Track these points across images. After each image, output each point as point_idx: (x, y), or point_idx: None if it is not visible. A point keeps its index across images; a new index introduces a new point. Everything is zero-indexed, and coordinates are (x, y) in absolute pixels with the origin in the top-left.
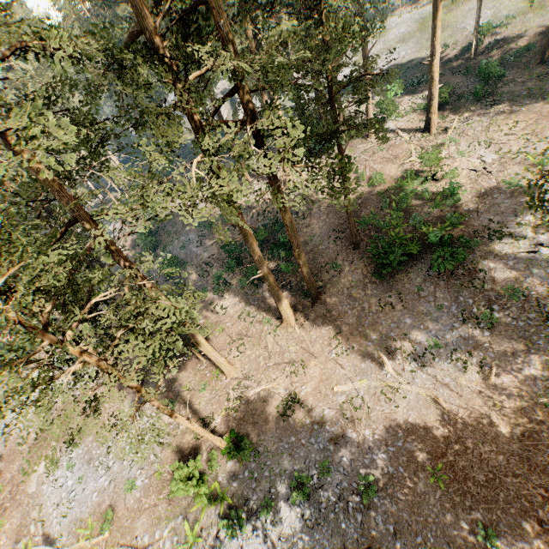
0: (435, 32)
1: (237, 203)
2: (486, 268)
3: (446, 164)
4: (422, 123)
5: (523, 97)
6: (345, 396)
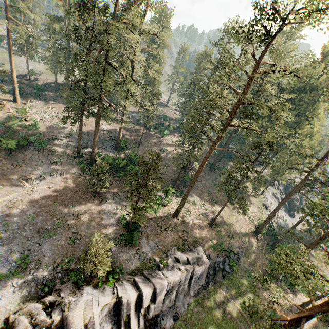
0: (12, 63)
1: None
2: (55, 148)
3: (29, 116)
4: (11, 98)
5: (53, 101)
6: (7, 201)
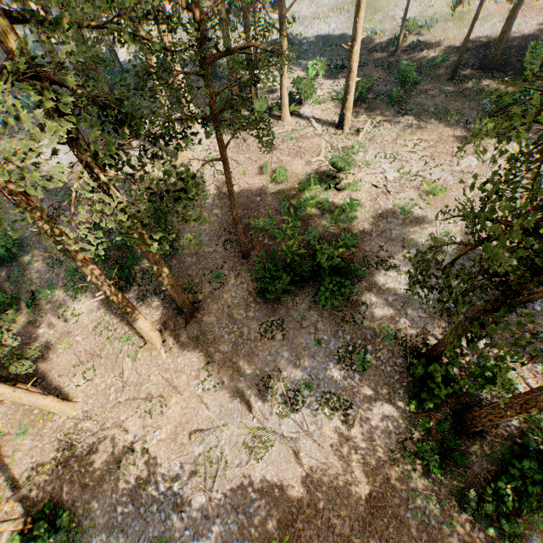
0: (359, 11)
1: (35, 207)
2: (369, 301)
3: (352, 172)
4: (337, 116)
5: (431, 113)
6: (203, 446)
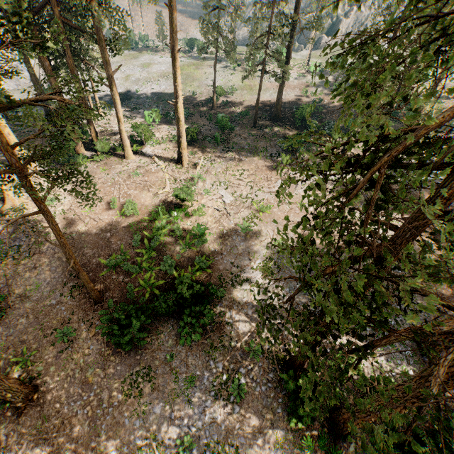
0: (176, 77)
1: None
2: (232, 319)
3: (196, 199)
4: (176, 154)
5: (246, 150)
6: None
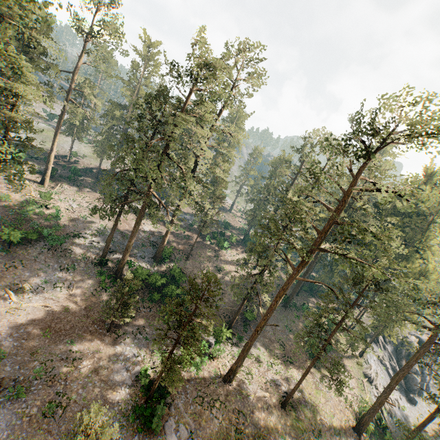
0: (54, 142)
1: None
2: (72, 249)
3: (53, 203)
4: (39, 179)
5: (89, 188)
6: None
